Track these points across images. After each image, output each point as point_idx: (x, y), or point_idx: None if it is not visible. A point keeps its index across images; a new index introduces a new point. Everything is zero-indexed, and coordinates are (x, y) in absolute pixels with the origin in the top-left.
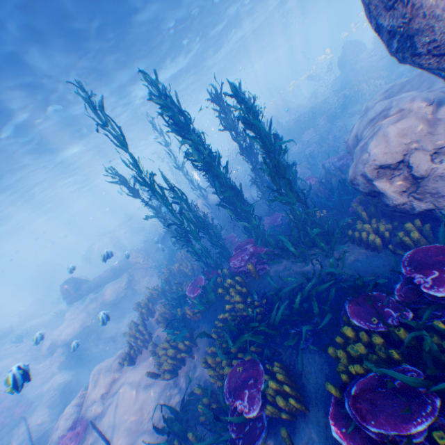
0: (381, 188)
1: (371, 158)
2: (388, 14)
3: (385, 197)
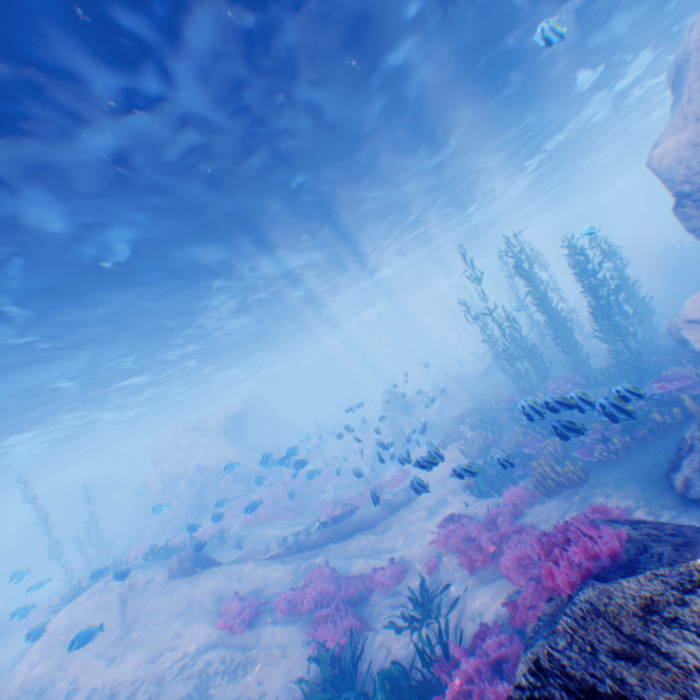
0: (684, 337)
1: (680, 313)
2: (683, 221)
3: (688, 345)
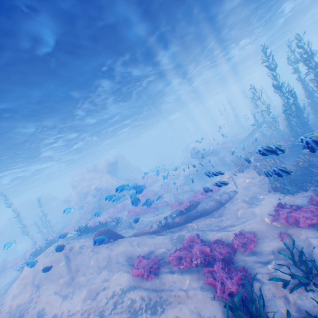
0: None
1: None
2: None
3: None
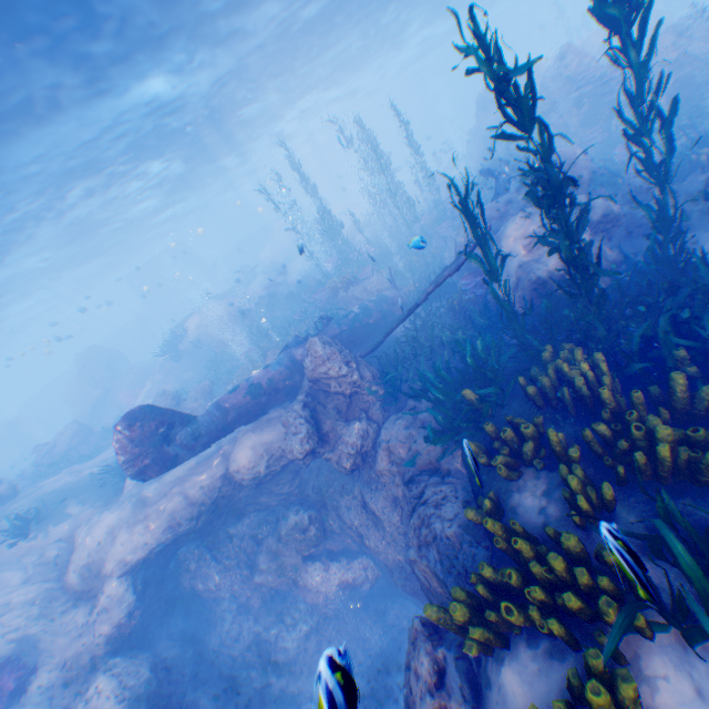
0: None
1: None
2: None
3: None
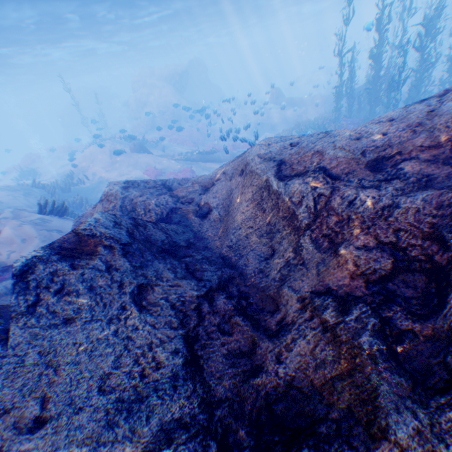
0: None
1: None
2: None
3: None
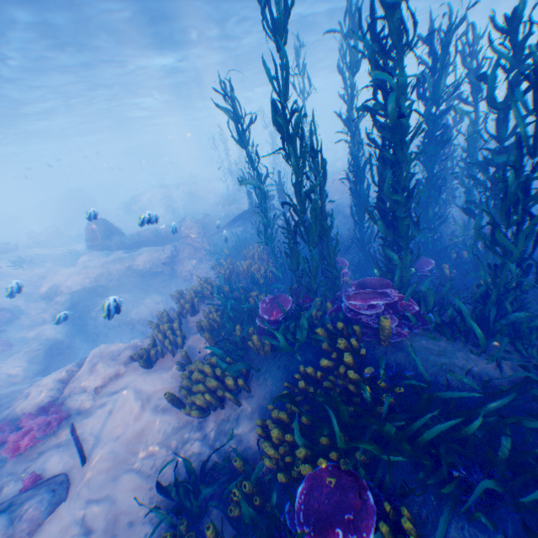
0: None
1: None
2: None
3: None
